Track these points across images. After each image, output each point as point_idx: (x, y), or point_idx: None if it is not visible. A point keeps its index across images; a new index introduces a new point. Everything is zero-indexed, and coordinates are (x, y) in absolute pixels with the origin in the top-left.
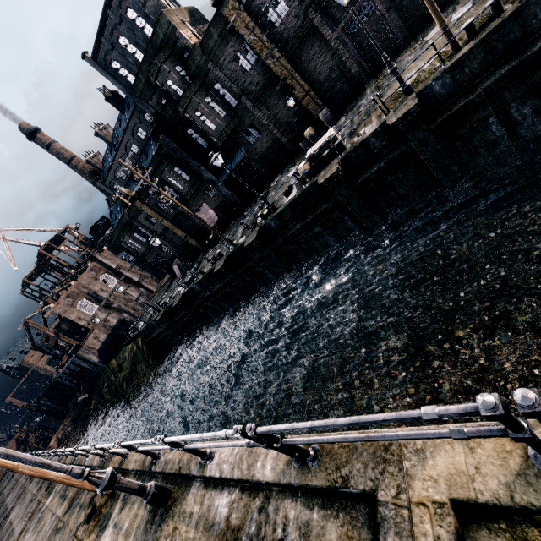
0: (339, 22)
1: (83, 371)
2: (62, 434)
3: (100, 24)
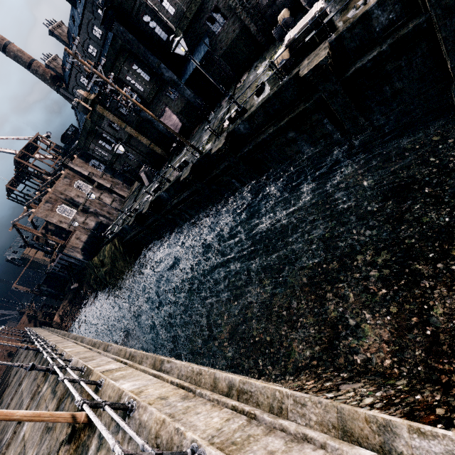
0: None
1: (71, 265)
2: (63, 312)
3: None
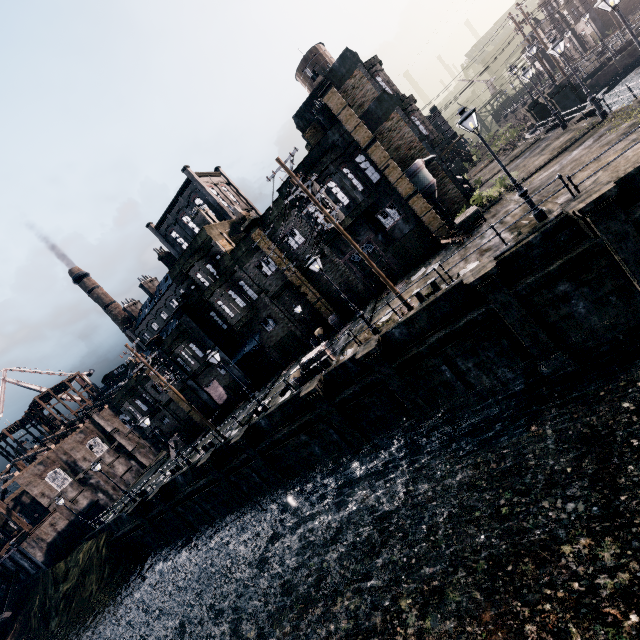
0: (345, 253)
1: (19, 572)
2: None
3: (169, 206)
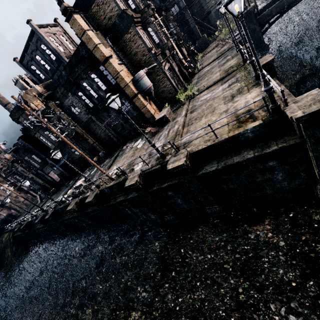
0: (104, 121)
1: None
2: None
3: (25, 47)
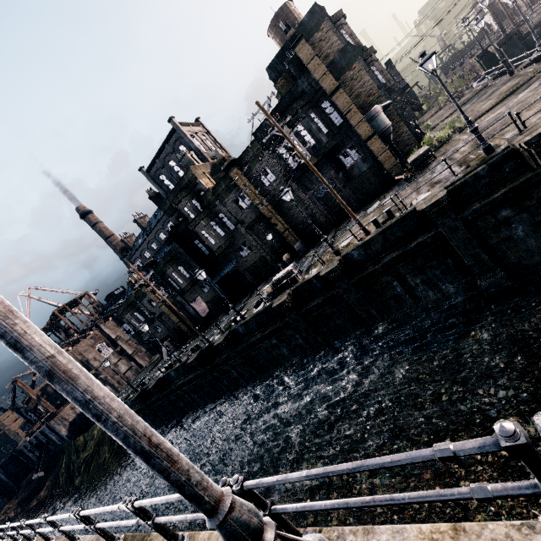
0: (310, 189)
1: (49, 443)
2: (2, 519)
3: (158, 152)
